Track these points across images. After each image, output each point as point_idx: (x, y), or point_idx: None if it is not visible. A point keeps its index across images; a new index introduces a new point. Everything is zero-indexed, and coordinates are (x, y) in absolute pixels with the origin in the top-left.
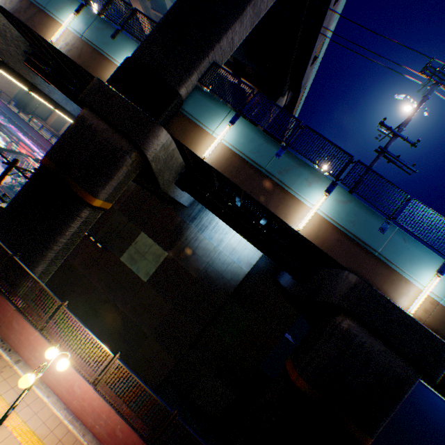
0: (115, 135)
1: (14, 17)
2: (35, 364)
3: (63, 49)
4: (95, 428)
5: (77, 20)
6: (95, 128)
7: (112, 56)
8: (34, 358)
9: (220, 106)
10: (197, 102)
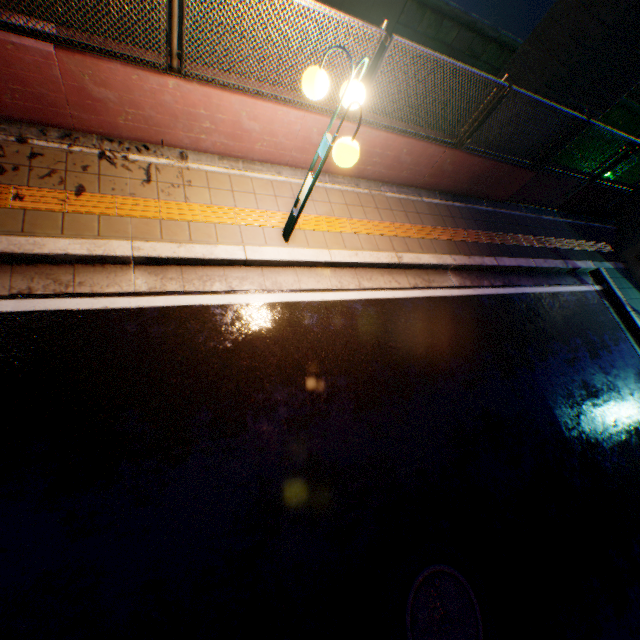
0: None
1: None
2: (216, 147)
3: None
4: (365, 174)
5: None
6: None
7: None
8: (204, 138)
9: None
10: None
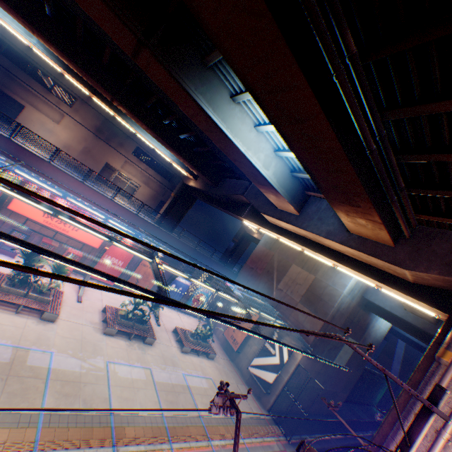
0: None
1: None
2: None
3: None
4: None
5: None
6: None
7: None
8: None
9: None
10: None
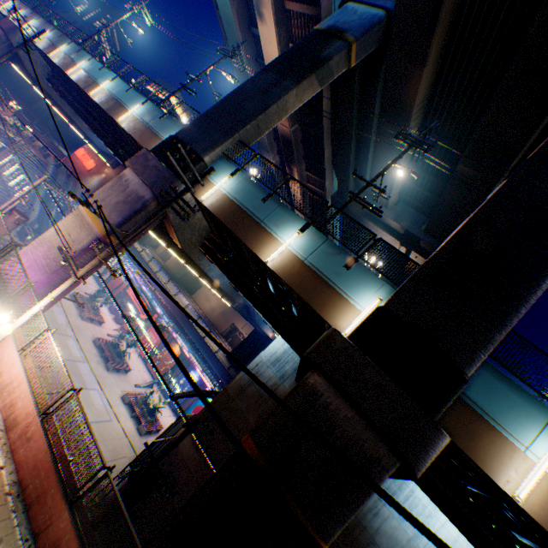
0: (365, 431)
1: (220, 221)
2: None
3: (279, 270)
4: None
5: (300, 239)
6: (332, 409)
7: (345, 290)
8: None
9: (529, 399)
10: (485, 384)
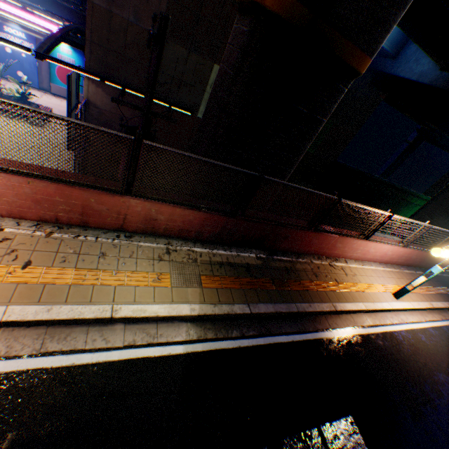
0: None
1: None
2: (355, 257)
3: None
4: (396, 262)
5: None
6: None
7: None
8: (354, 255)
9: None
10: None
